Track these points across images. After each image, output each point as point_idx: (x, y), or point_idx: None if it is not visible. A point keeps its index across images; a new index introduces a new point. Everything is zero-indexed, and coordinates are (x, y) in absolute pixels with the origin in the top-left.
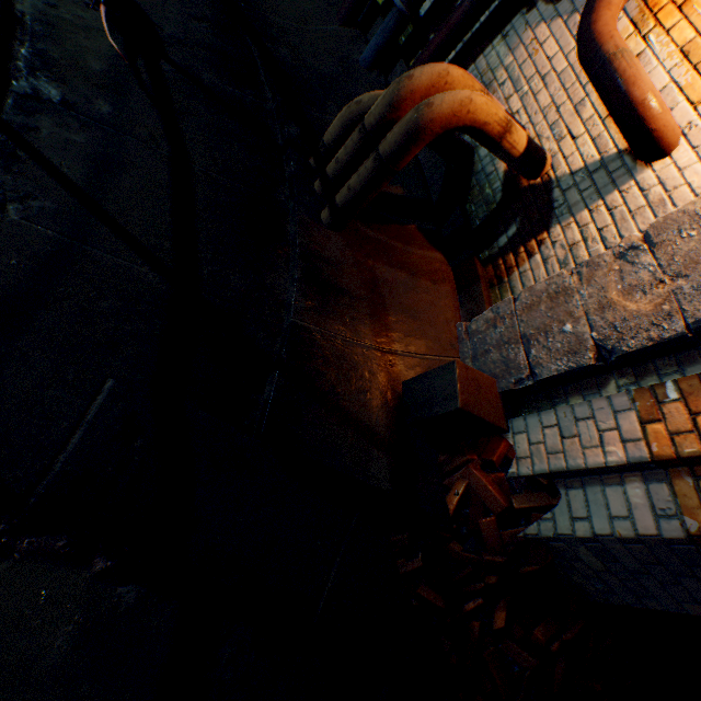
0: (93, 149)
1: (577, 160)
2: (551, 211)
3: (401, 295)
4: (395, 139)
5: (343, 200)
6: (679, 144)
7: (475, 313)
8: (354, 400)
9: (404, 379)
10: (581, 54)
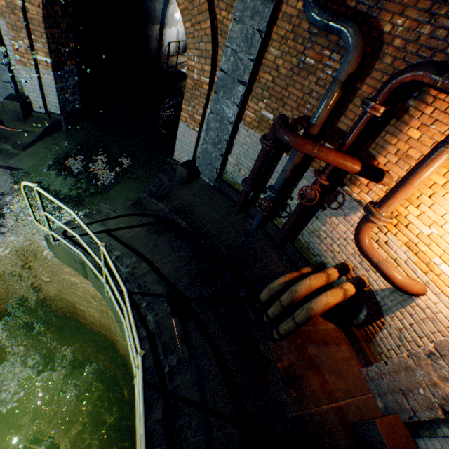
0: (194, 377)
1: (381, 283)
2: (380, 307)
3: (325, 360)
4: (301, 319)
5: (283, 333)
6: (427, 290)
7: (366, 361)
8: (334, 448)
9: (350, 419)
10: (362, 256)
